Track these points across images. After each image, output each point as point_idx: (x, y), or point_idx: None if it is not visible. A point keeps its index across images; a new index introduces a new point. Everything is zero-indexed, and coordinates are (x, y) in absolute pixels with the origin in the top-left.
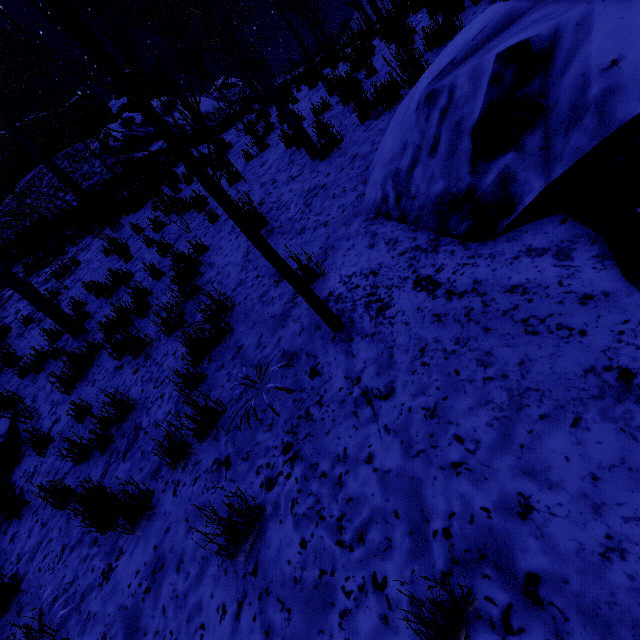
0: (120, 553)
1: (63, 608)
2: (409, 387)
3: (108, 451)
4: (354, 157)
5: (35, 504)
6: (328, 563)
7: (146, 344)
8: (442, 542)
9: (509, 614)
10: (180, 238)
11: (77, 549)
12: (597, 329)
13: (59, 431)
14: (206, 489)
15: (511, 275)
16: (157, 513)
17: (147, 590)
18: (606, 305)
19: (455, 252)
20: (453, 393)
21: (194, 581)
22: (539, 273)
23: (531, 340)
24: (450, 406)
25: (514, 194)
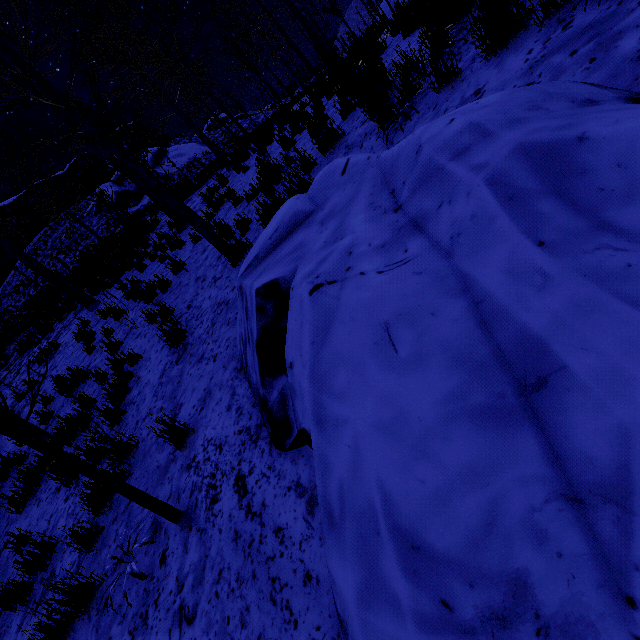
0: None
1: None
2: (203, 619)
3: (29, 597)
4: None
5: None
6: None
7: None
8: None
9: None
10: (130, 333)
11: None
12: (303, 625)
13: (5, 557)
14: None
15: (281, 511)
16: None
17: None
18: (315, 596)
19: (264, 453)
20: None
21: None
22: (294, 521)
23: (271, 610)
24: None
25: (290, 417)
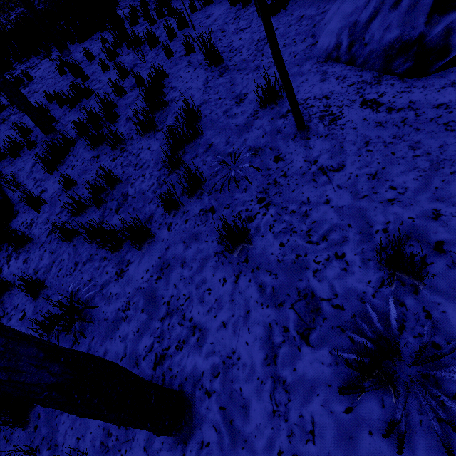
0: (129, 263)
1: (87, 293)
2: (356, 164)
3: (100, 209)
4: (301, 17)
5: (40, 241)
6: (302, 251)
7: (121, 141)
8: (382, 234)
9: (425, 258)
10: (135, 67)
11: (89, 263)
12: None
13: (48, 197)
14: (197, 225)
15: (438, 98)
16: (156, 240)
17: (158, 278)
18: None
19: (395, 84)
20: (390, 165)
21: (197, 270)
22: None
23: (449, 134)
24: (387, 172)
25: (452, 43)
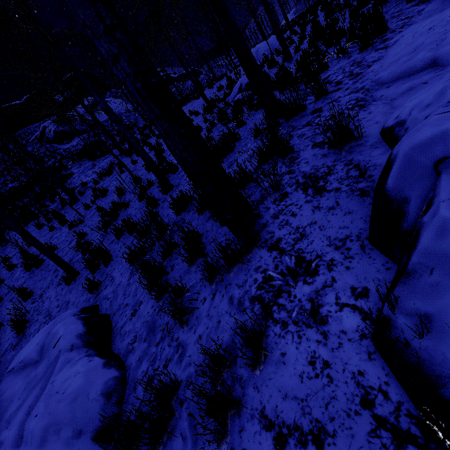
0: None
1: None
2: None
3: None
4: (67, 304)
5: None
6: None
7: None
8: None
9: None
10: (10, 291)
11: None
12: None
13: None
14: None
15: None
16: None
17: None
18: None
19: None
20: None
21: None
22: None
23: None
24: None
25: None
